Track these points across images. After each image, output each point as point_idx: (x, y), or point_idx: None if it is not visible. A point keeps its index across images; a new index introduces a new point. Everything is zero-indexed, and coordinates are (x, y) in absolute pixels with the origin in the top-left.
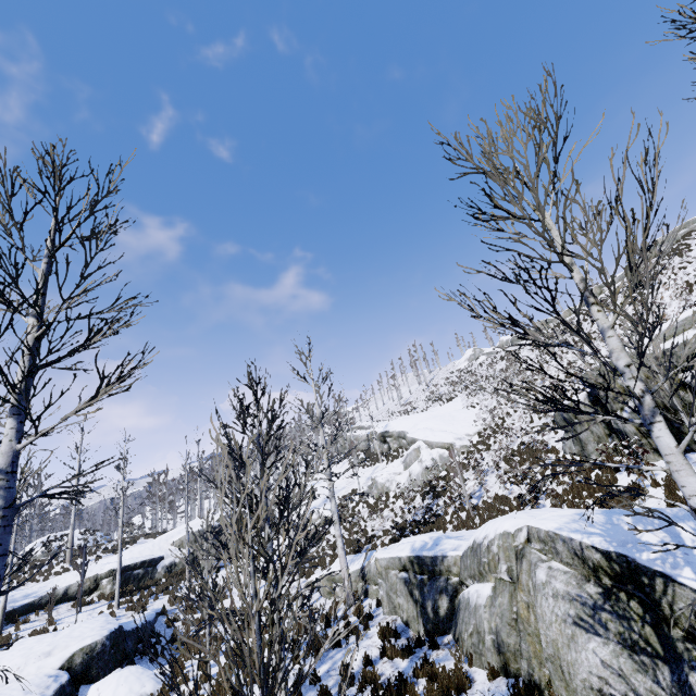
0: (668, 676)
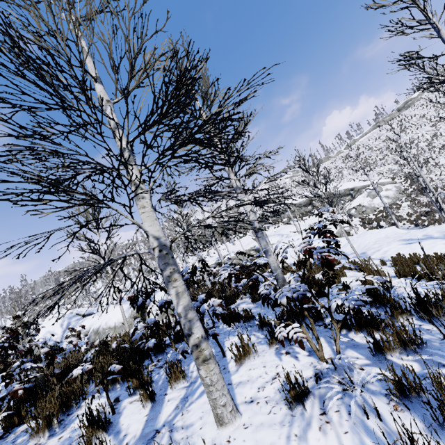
0: None
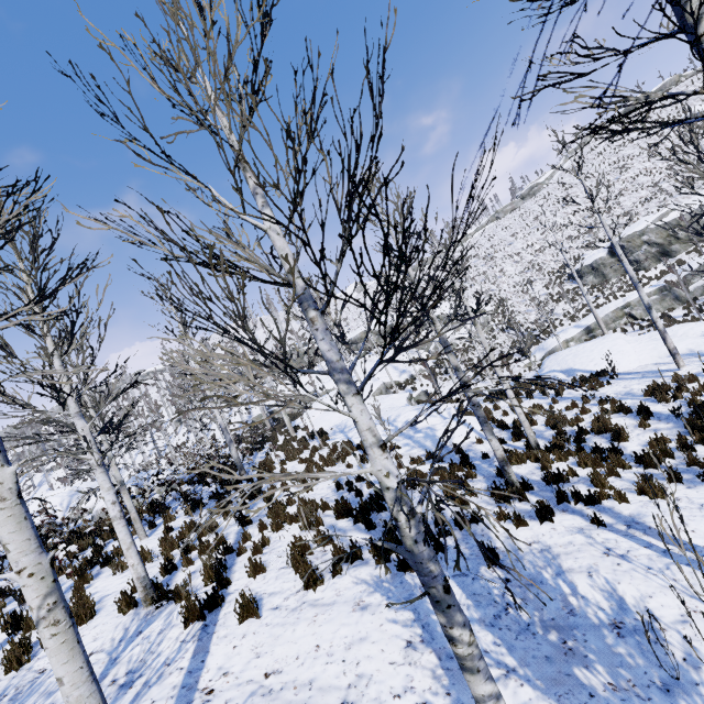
0: None
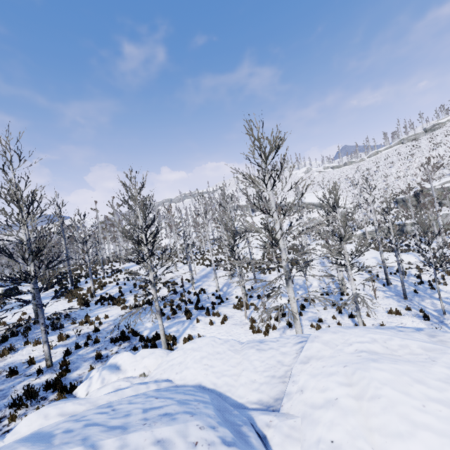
0: None
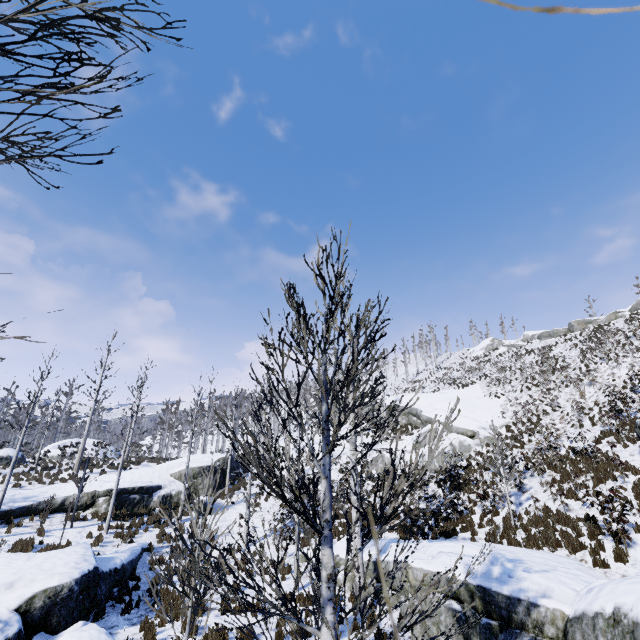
0: None
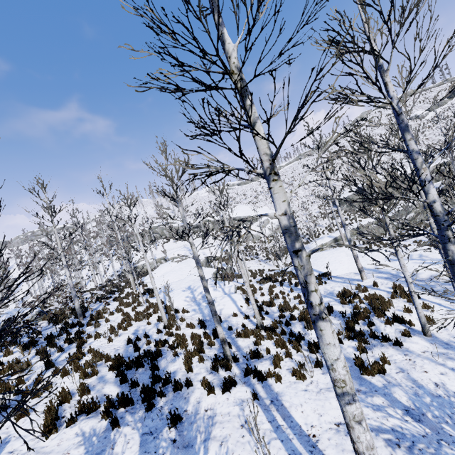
0: (454, 205)
